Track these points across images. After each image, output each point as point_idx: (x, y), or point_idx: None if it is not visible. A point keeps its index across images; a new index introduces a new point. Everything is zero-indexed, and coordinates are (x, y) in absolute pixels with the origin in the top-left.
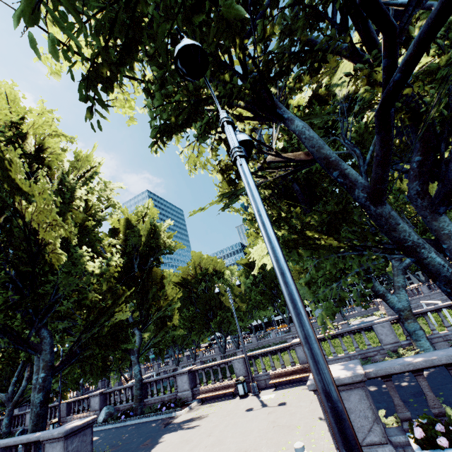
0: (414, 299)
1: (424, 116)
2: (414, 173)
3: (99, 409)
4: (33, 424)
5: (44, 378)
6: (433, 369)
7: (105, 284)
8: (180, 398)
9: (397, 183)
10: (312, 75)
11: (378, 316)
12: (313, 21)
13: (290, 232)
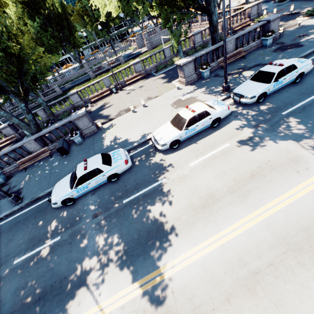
0: (153, 37)
1: None
2: None
3: (15, 133)
4: (36, 129)
5: (26, 107)
6: None
7: (2, 32)
8: (79, 106)
9: None
10: None
11: (133, 50)
12: None
13: None
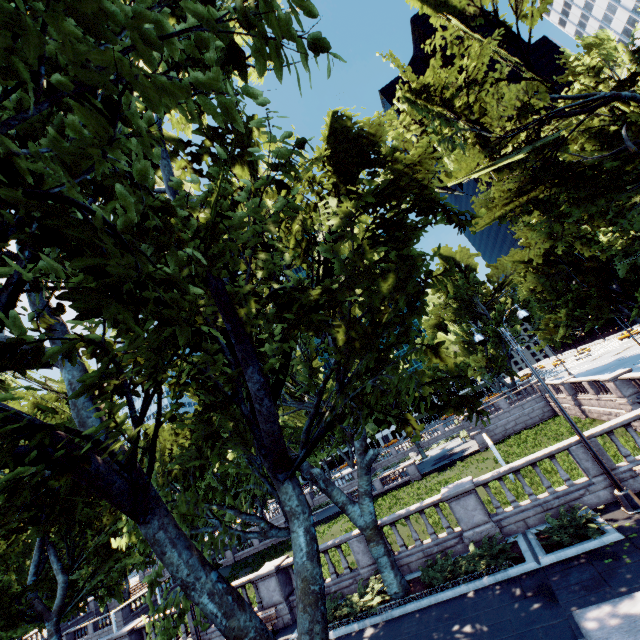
0: (492, 419)
1: (182, 391)
2: None
3: None
4: None
5: None
6: (383, 624)
7: None
8: None
9: (464, 260)
10: (57, 313)
11: (461, 440)
12: (1, 261)
13: None
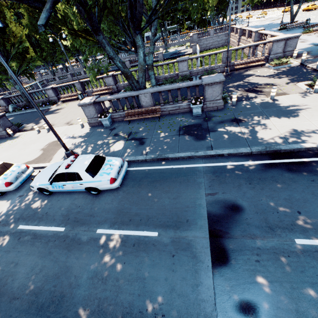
0: (204, 39)
1: None
2: (128, 4)
3: (7, 106)
4: None
5: None
6: None
7: None
8: (52, 101)
9: None
10: None
11: (185, 48)
12: None
13: (69, 30)
